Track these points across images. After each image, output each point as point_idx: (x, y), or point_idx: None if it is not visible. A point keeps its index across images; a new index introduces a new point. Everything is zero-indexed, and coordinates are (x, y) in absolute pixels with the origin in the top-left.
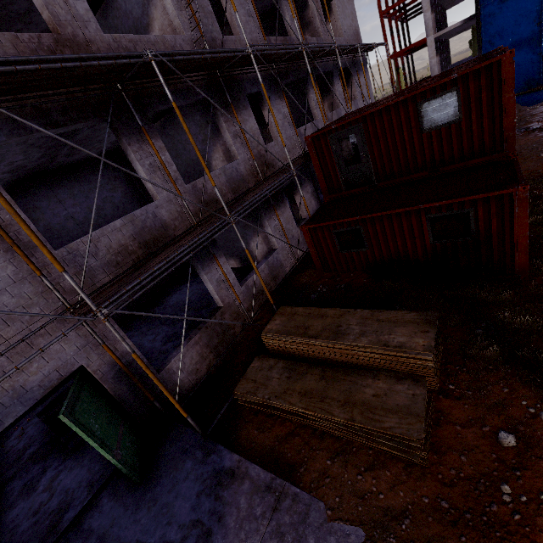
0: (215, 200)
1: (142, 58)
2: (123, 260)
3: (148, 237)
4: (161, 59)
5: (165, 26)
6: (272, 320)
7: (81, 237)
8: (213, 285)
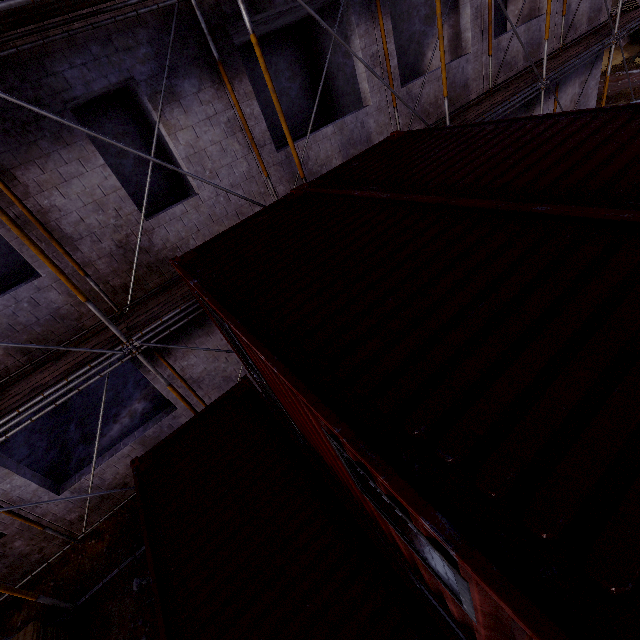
0: None
1: None
2: None
3: None
4: None
5: None
6: None
7: None
8: None
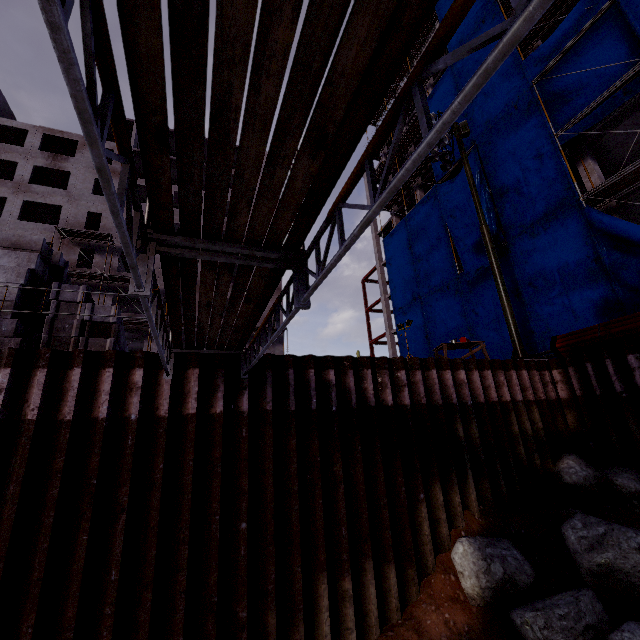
0: None
1: None
2: None
3: None
4: None
5: None
6: None
7: None
8: None
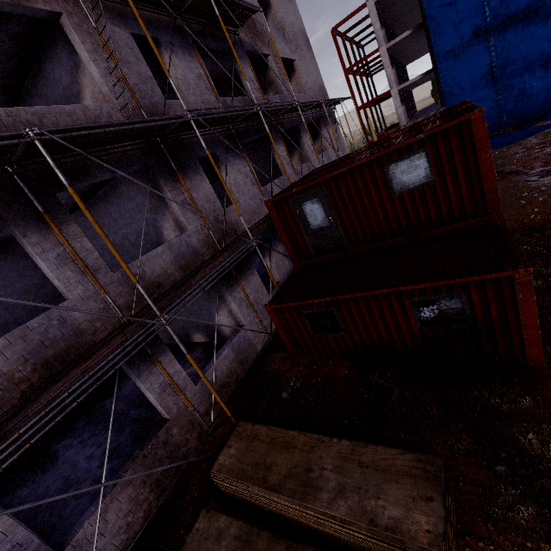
0: (156, 284)
1: (16, 139)
2: (4, 396)
3: (49, 354)
4: (51, 137)
5: (96, 93)
6: (227, 446)
7: (11, 323)
8: (154, 394)
